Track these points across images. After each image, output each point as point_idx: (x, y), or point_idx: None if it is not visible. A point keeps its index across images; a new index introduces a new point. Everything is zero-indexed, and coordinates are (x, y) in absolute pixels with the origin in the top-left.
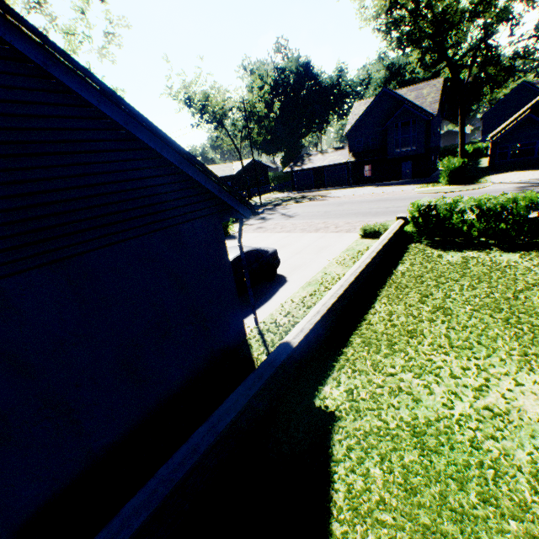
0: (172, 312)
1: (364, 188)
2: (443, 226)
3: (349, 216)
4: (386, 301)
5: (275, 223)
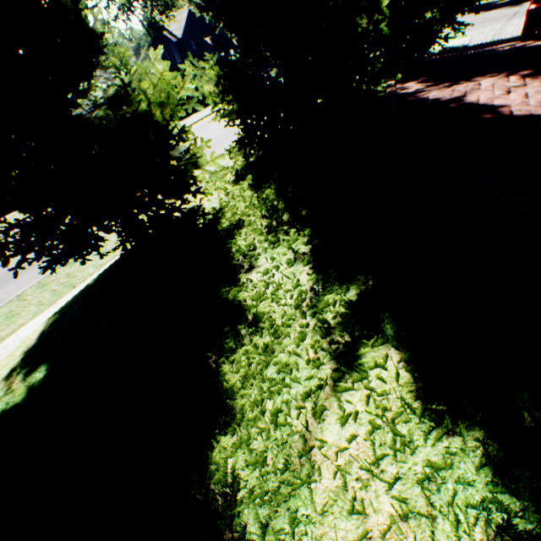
0: None
1: None
2: None
3: None
4: None
5: None
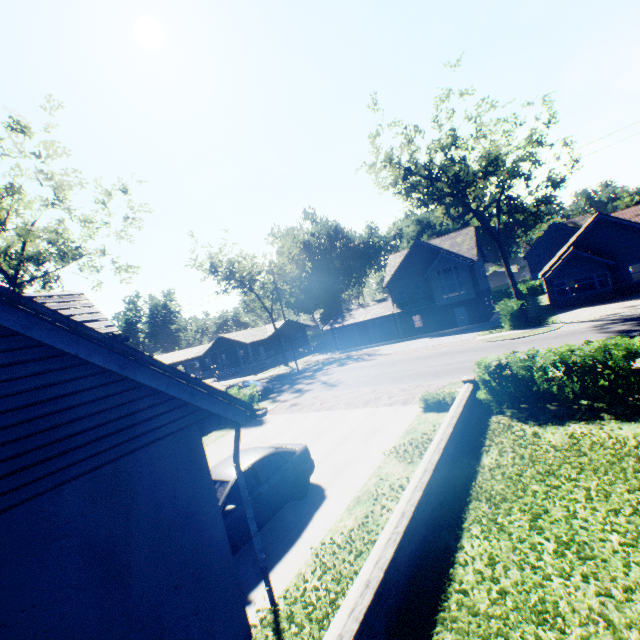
0: (87, 638)
1: (417, 340)
2: (526, 390)
3: (405, 378)
4: (478, 532)
5: (314, 396)
